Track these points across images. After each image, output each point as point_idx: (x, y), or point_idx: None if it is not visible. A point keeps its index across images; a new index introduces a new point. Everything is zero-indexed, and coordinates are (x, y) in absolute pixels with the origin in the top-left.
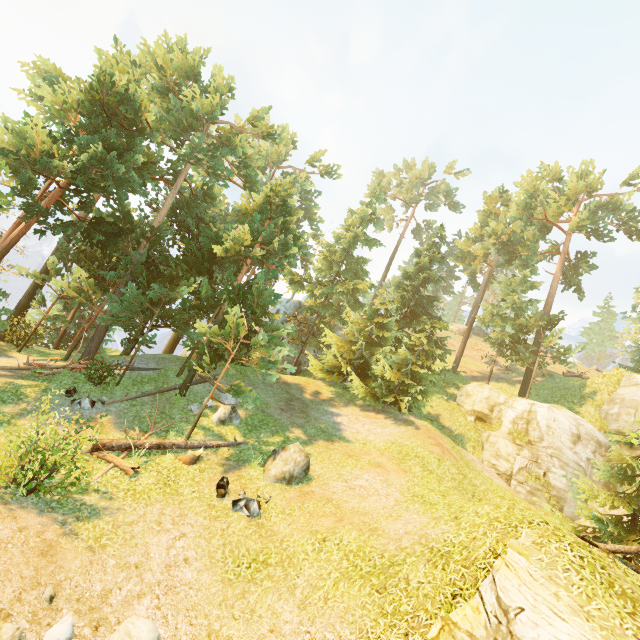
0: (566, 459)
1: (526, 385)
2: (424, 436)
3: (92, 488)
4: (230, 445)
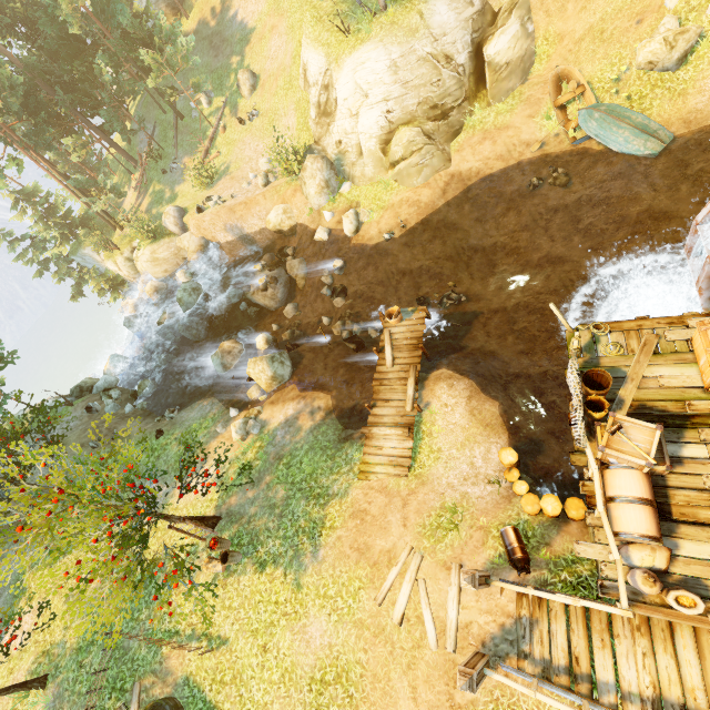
0: None
1: None
2: None
3: (219, 168)
4: (225, 107)
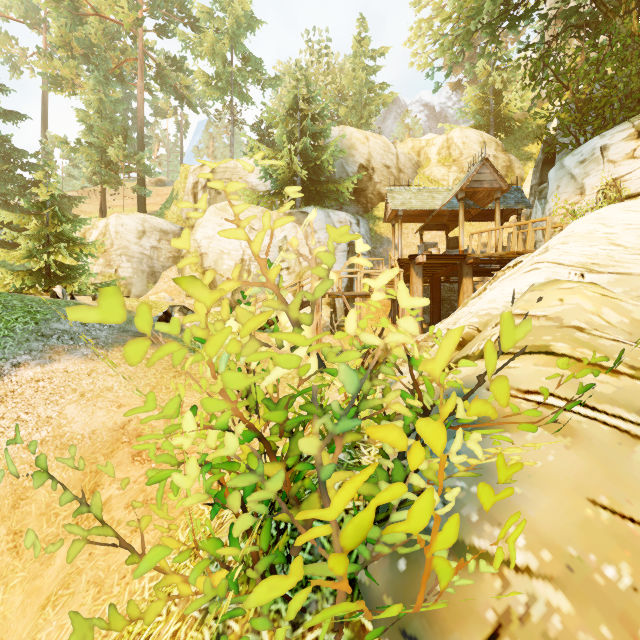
0: (132, 253)
1: (139, 207)
2: None
3: None
4: None
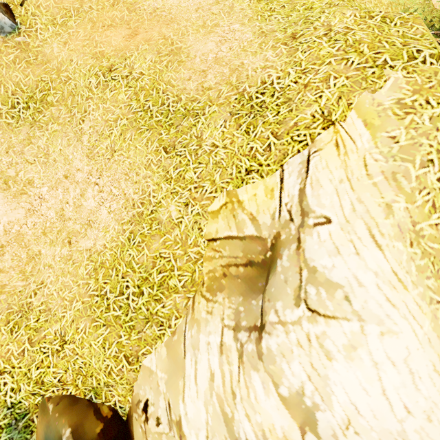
0: None
1: None
2: None
3: None
4: None
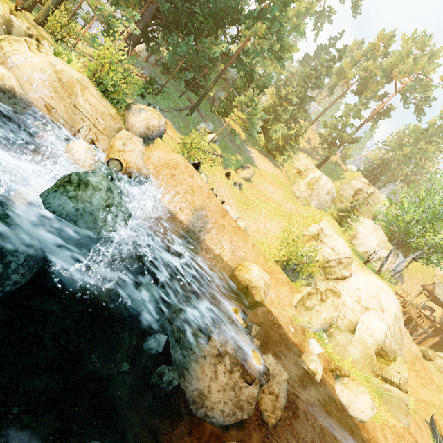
0: (320, 198)
1: (322, 164)
2: (284, 176)
3: None
4: (220, 156)
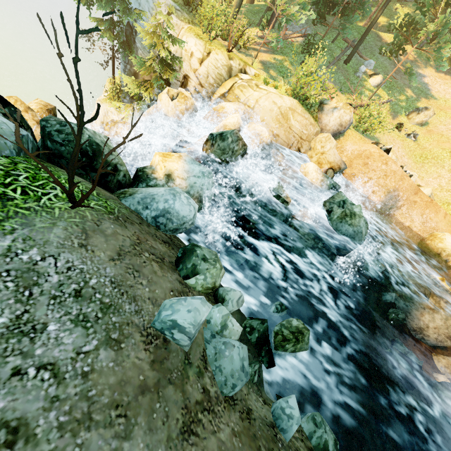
0: None
1: None
2: None
3: None
4: (387, 102)
